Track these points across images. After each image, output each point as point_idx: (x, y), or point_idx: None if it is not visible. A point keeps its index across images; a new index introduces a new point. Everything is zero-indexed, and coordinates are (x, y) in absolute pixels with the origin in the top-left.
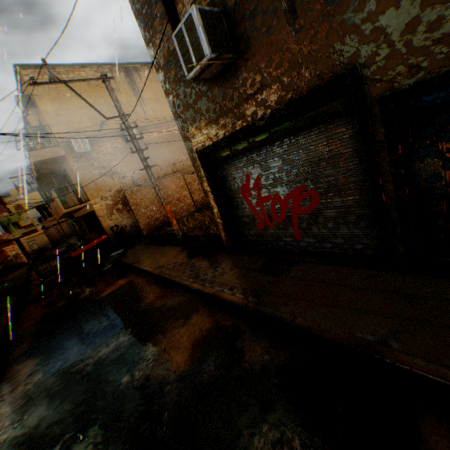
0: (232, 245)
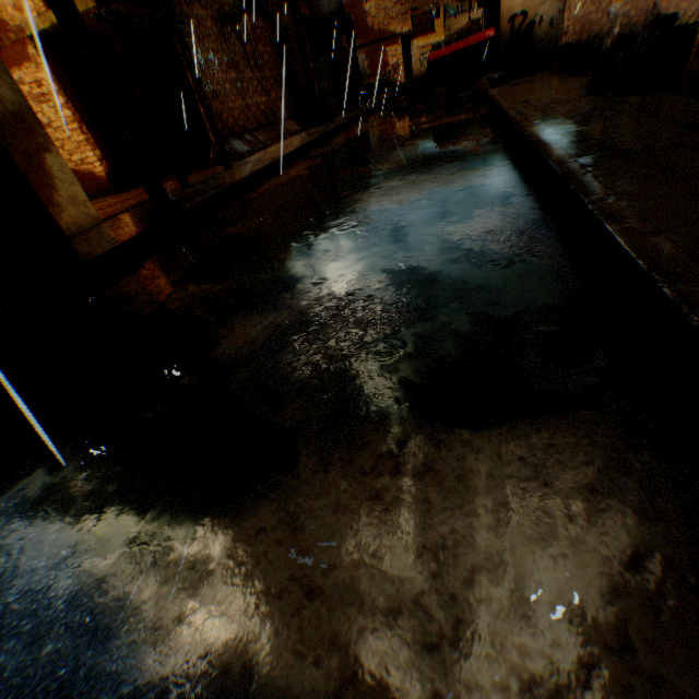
0: None
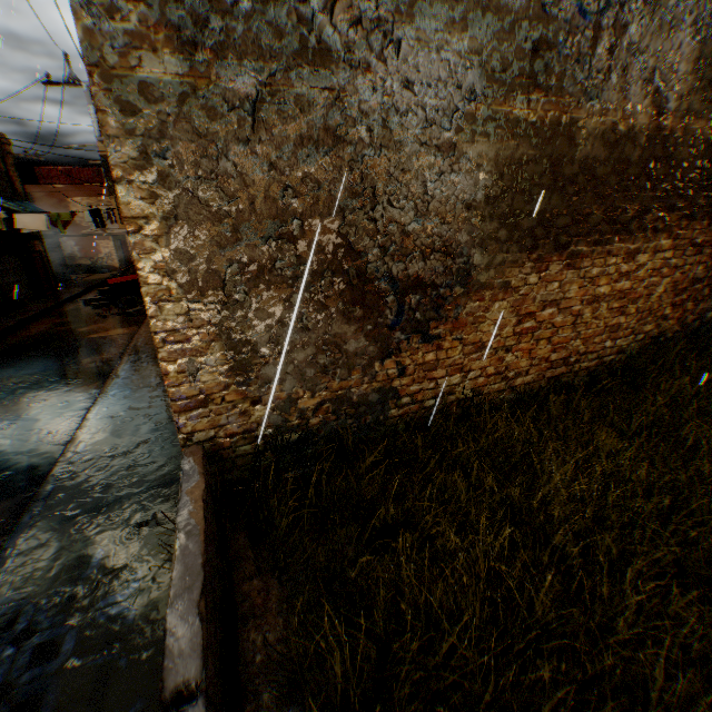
0: None
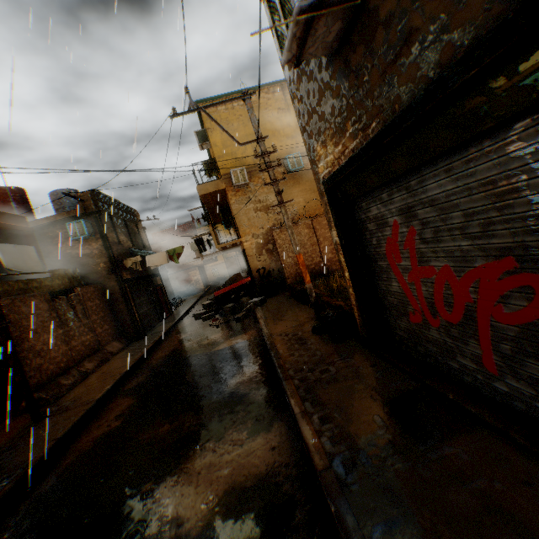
0: (367, 334)
